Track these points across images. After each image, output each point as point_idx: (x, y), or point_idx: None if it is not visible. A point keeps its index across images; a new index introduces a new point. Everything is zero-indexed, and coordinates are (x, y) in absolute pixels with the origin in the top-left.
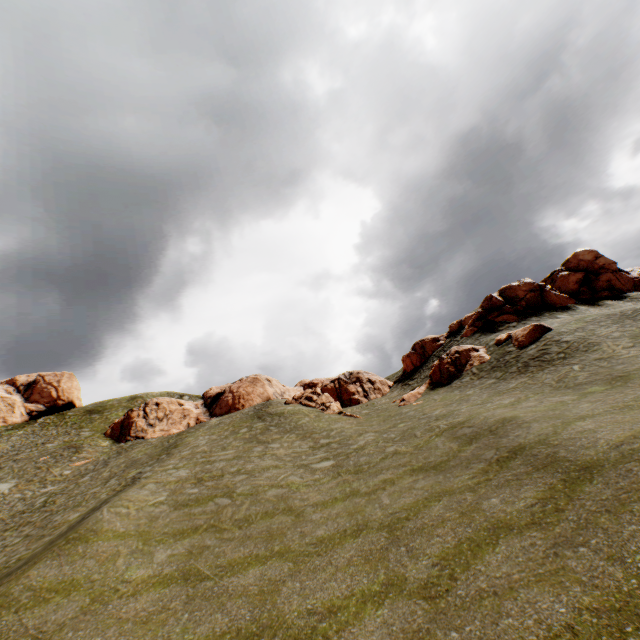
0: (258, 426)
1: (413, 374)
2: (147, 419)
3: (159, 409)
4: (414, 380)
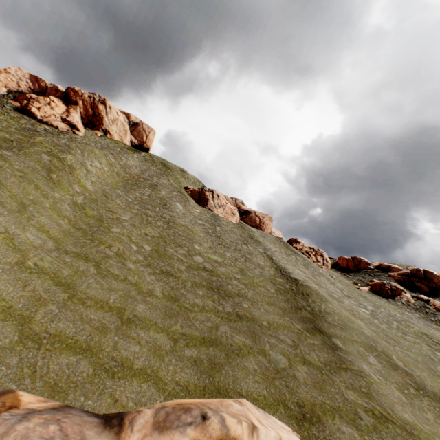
0: (300, 259)
1: (348, 271)
2: (214, 201)
3: (218, 199)
4: (351, 276)
